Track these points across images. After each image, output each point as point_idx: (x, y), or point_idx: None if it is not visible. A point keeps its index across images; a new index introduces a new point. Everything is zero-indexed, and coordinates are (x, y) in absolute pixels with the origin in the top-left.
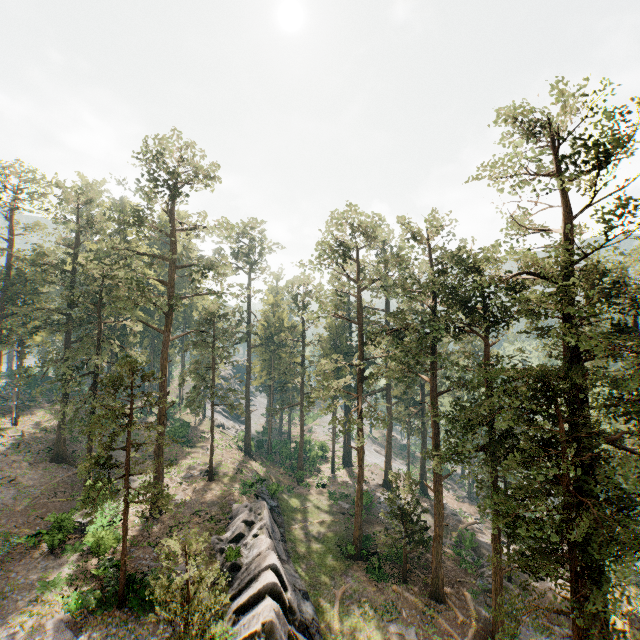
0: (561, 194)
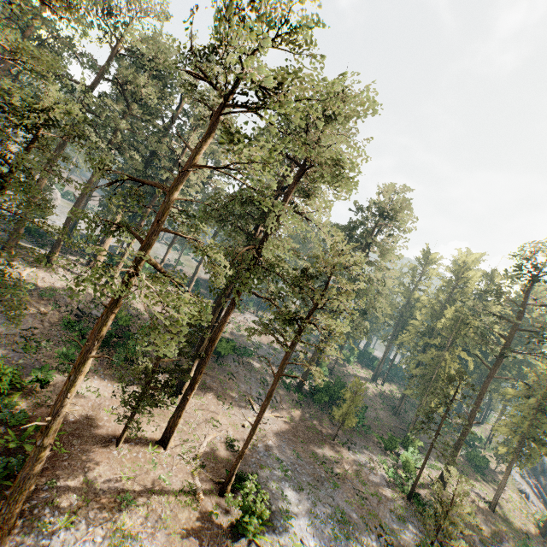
0: None
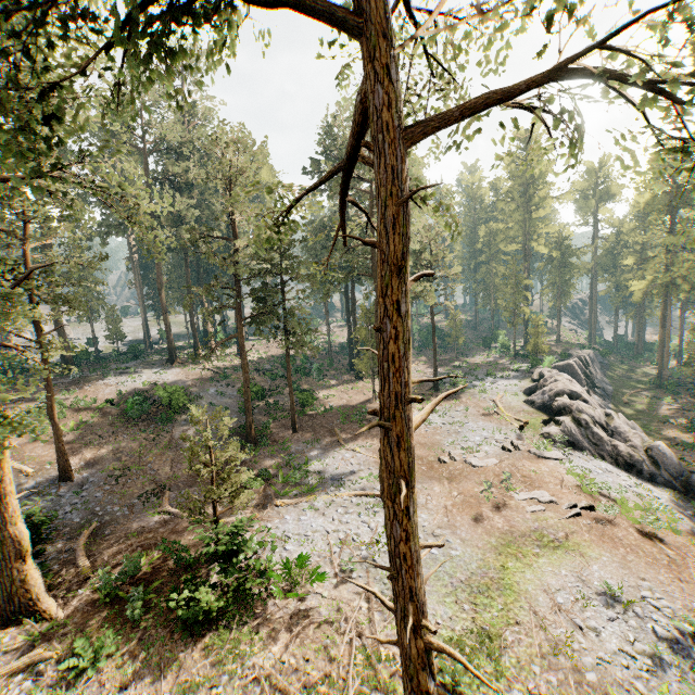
0: None
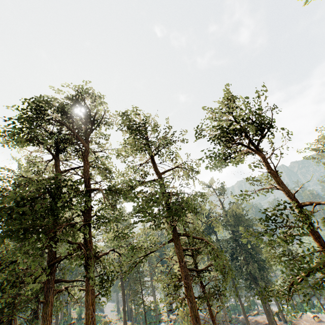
0: (219, 198)
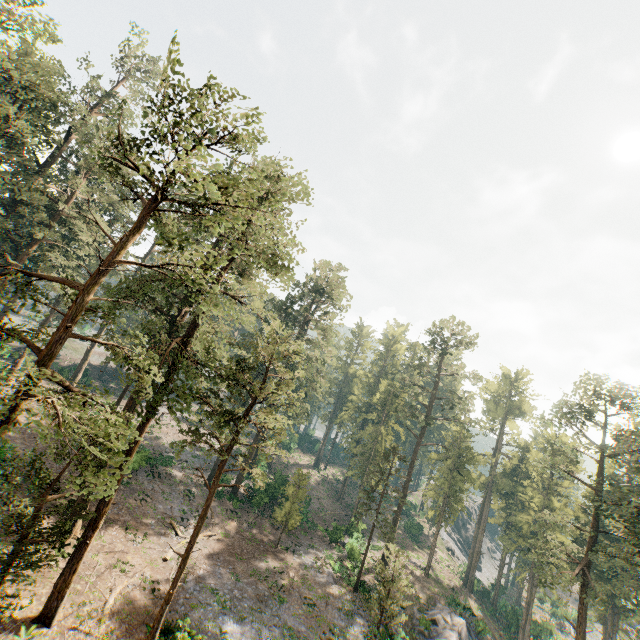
0: None
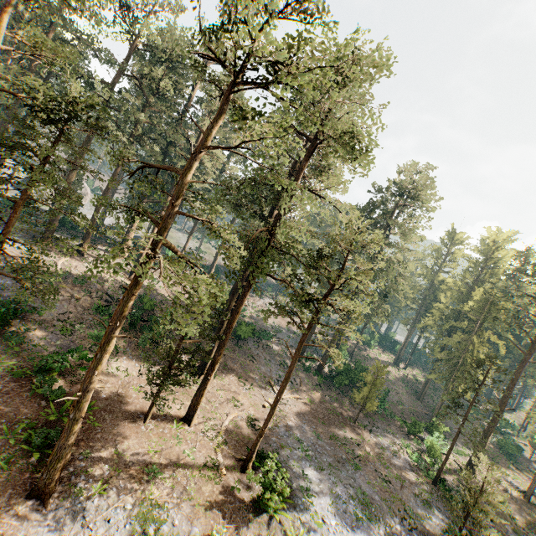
0: None
